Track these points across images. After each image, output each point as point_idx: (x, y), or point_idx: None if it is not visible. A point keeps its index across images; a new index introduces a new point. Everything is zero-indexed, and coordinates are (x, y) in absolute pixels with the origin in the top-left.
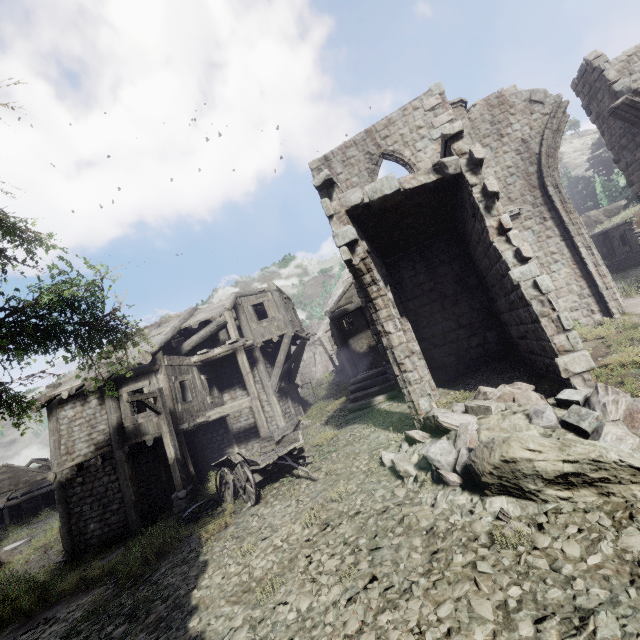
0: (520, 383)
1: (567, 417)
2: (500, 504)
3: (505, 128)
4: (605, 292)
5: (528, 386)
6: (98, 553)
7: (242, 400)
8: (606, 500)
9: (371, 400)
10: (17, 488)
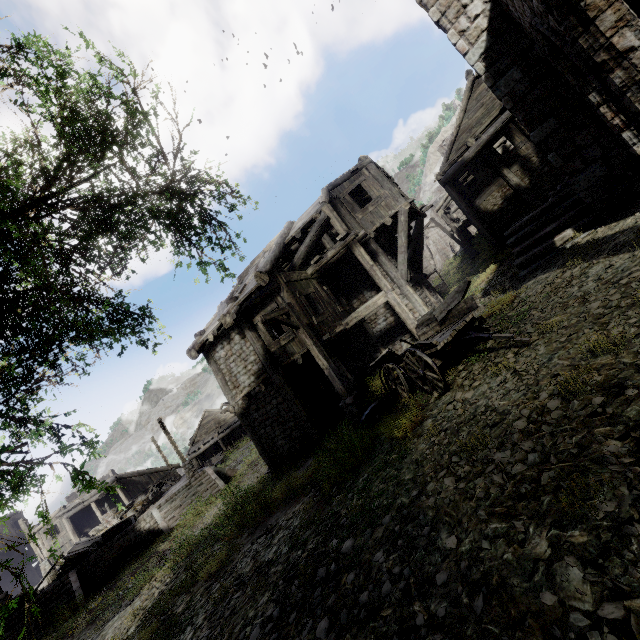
0: None
1: None
2: None
3: None
4: None
5: None
6: (293, 464)
7: (375, 297)
8: None
9: (550, 242)
10: (220, 425)
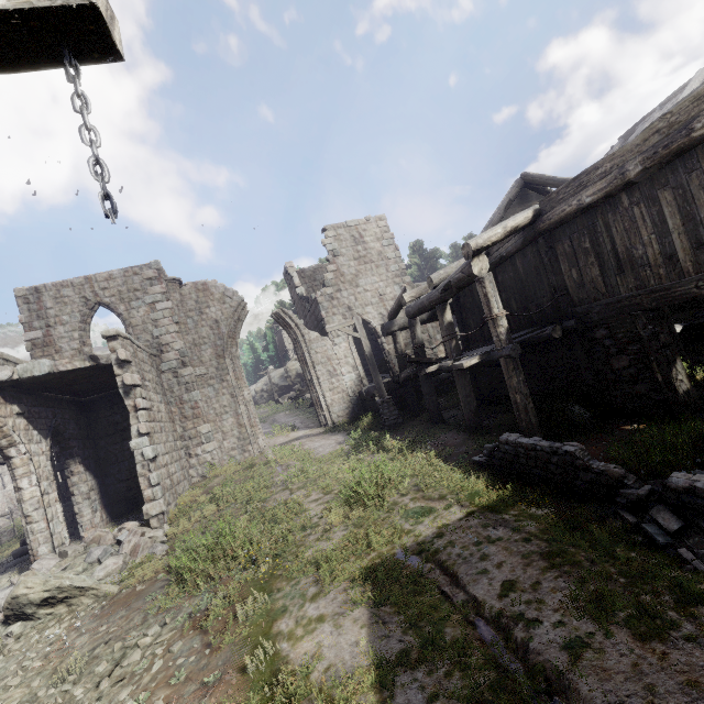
0: (128, 523)
1: (101, 555)
2: (14, 628)
3: (205, 308)
4: (252, 437)
5: (133, 525)
6: None
7: None
8: (71, 609)
9: None
10: None
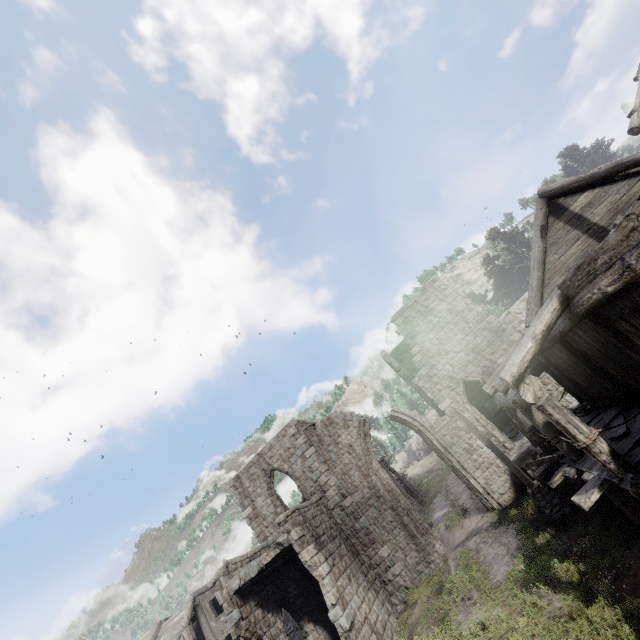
0: None
1: None
2: None
3: (338, 438)
4: (428, 547)
5: None
6: None
7: None
8: None
9: None
10: None
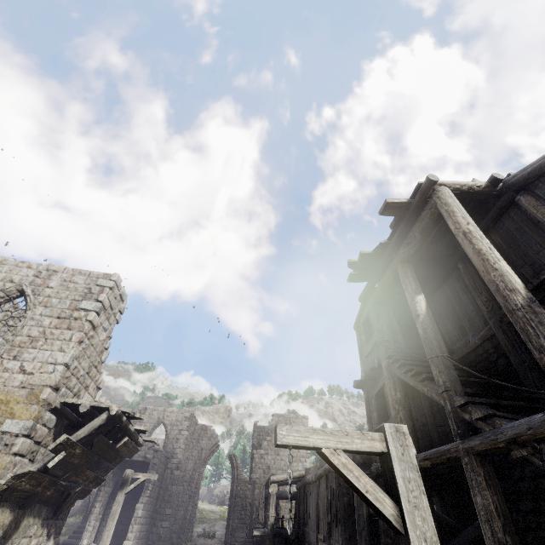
0: None
1: None
2: None
3: (201, 440)
4: (186, 529)
5: None
6: None
7: None
8: None
9: (78, 540)
10: None
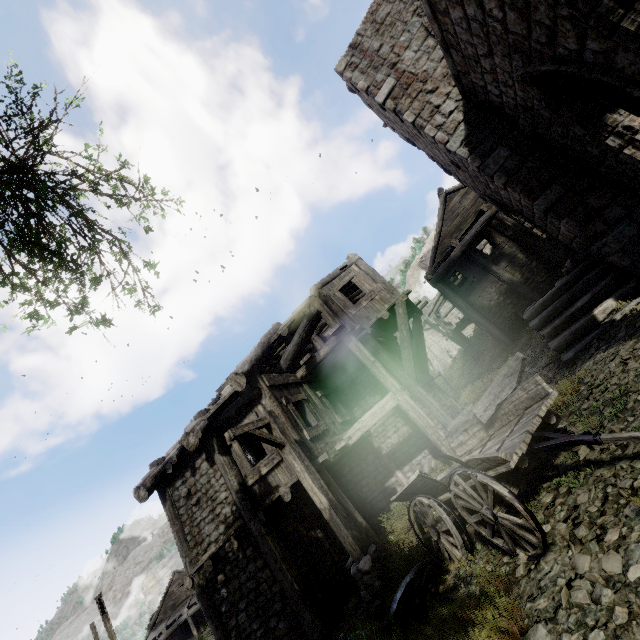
0: None
1: None
2: None
3: None
4: None
5: None
6: None
7: (382, 401)
8: None
9: (590, 316)
10: (193, 593)
